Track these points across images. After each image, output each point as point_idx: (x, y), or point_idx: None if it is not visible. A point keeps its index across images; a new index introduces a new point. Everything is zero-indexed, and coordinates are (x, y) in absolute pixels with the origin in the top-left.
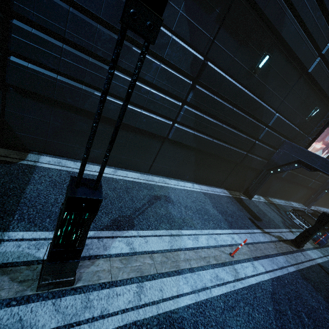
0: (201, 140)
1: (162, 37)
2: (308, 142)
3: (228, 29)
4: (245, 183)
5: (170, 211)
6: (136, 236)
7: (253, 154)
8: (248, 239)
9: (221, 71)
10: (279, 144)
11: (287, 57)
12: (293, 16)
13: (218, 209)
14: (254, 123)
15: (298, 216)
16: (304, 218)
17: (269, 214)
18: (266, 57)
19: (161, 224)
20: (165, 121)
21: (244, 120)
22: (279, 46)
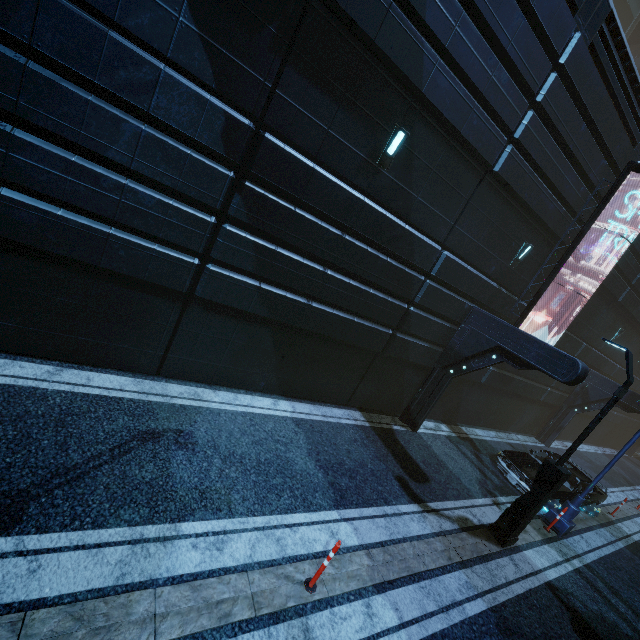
0: (280, 302)
1: (139, 68)
2: (522, 311)
3: (304, 70)
4: (403, 397)
5: (173, 471)
6: (6, 553)
7: (409, 335)
8: (376, 534)
9: (301, 155)
10: (462, 313)
11: (445, 140)
12: (440, 59)
13: (322, 458)
14: (398, 269)
15: (514, 466)
16: (526, 471)
17: (452, 463)
18: (398, 135)
19: (122, 511)
20: (180, 255)
21: (374, 262)
22: (425, 115)
